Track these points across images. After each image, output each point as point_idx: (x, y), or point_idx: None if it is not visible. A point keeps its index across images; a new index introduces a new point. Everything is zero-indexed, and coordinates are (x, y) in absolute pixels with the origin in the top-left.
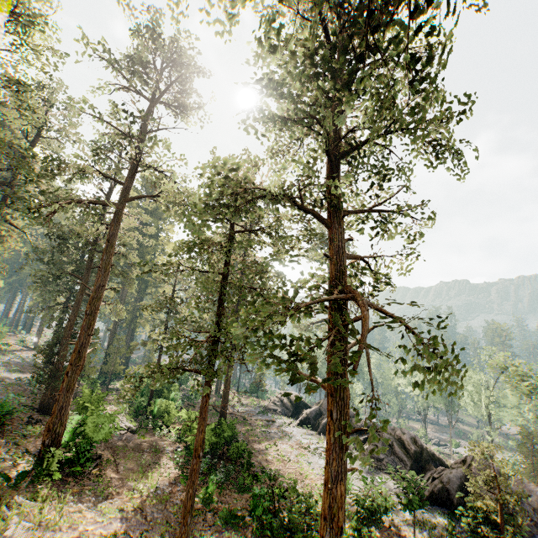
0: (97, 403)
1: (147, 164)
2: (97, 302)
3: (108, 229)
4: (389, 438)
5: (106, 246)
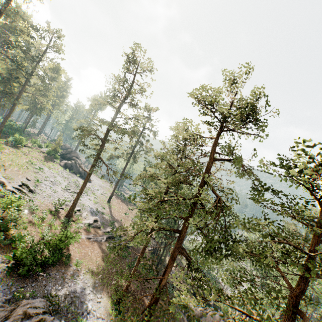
0: None
1: None
2: None
3: None
4: (68, 150)
5: None
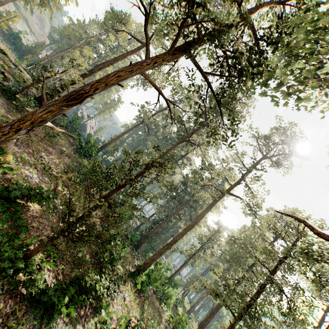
0: (155, 264)
1: (246, 182)
2: (191, 227)
3: (213, 200)
4: None
5: (208, 207)
